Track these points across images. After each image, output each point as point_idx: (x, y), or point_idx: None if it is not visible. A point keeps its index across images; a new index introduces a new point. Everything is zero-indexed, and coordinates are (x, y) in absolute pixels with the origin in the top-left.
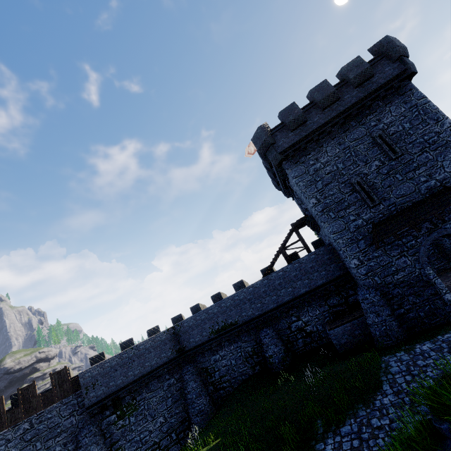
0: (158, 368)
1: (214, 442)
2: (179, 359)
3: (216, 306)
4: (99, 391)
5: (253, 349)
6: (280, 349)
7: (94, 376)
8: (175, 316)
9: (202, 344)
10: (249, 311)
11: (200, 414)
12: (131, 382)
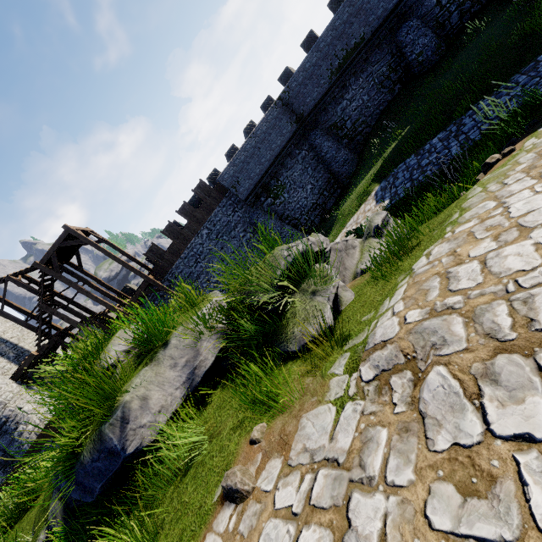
0: (286, 146)
1: (402, 134)
2: (301, 130)
3: (328, 31)
4: (246, 185)
5: (389, 67)
6: (431, 37)
7: (232, 176)
8: (263, 102)
9: (323, 97)
10: (378, 9)
11: (346, 163)
12: (269, 168)
